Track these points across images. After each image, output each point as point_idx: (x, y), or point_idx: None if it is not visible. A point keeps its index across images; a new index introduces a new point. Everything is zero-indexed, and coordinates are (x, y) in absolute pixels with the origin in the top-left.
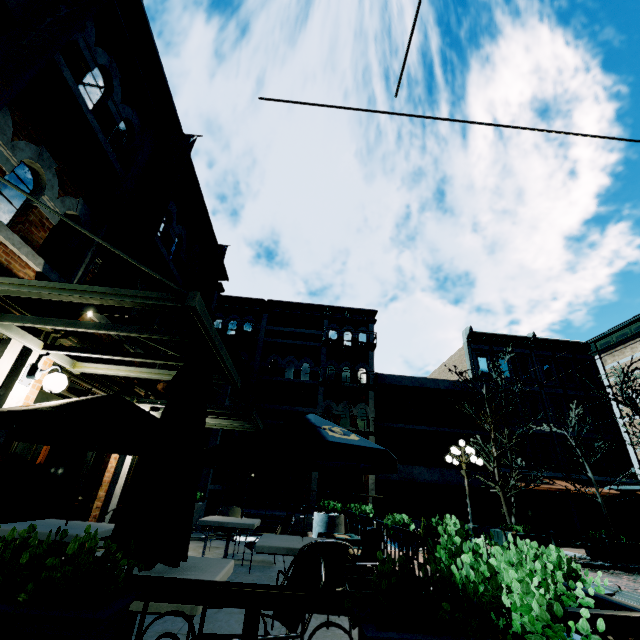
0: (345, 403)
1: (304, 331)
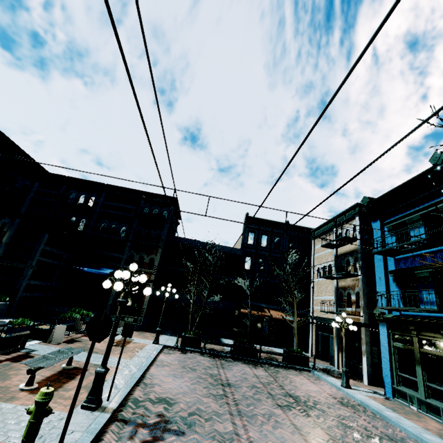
0: (142, 254)
1: (127, 206)
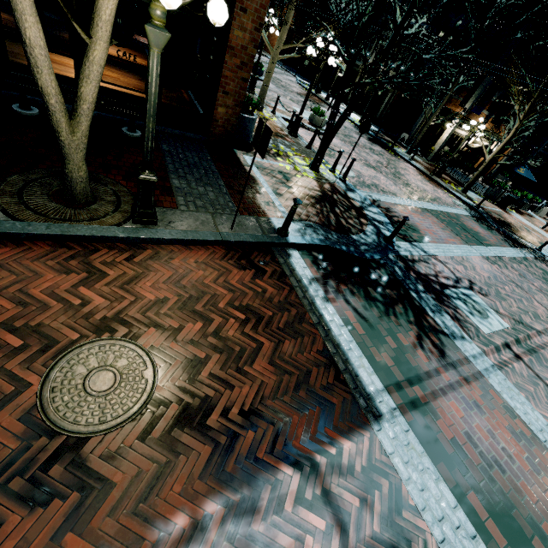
0: None
1: None
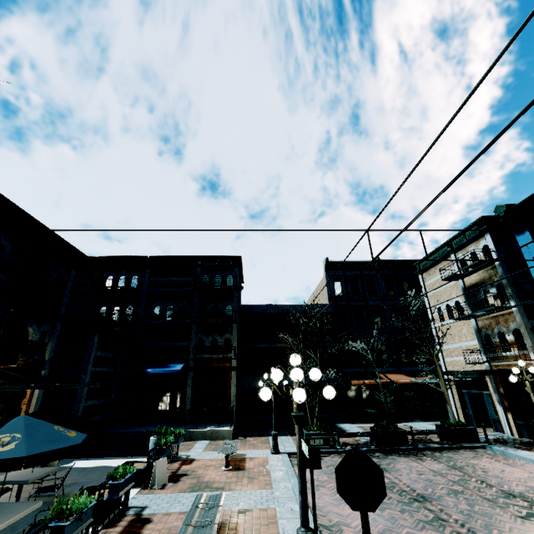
0: (214, 335)
1: (181, 279)
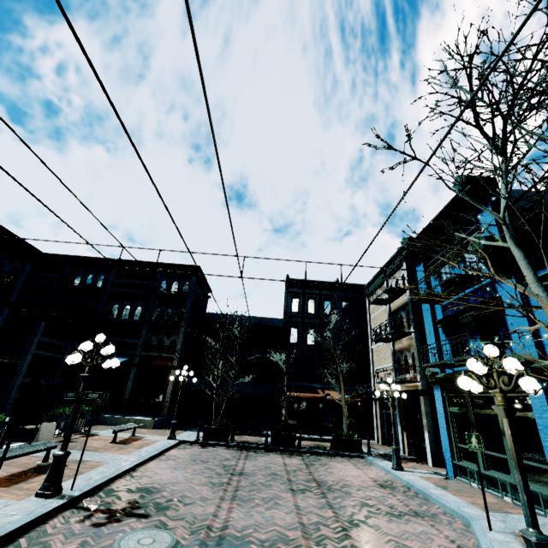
0: (162, 336)
1: (142, 282)
